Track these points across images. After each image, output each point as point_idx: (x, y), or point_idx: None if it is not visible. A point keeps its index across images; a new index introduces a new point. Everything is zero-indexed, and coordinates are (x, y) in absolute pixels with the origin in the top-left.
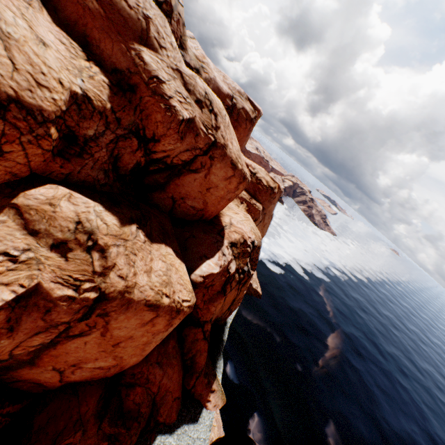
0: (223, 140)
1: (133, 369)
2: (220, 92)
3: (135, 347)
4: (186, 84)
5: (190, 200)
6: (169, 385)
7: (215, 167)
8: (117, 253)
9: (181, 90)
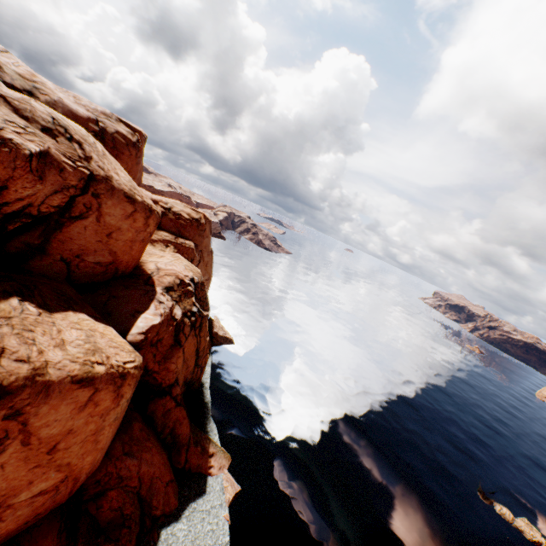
0: (103, 172)
1: (94, 477)
2: (77, 116)
3: (82, 442)
4: (18, 110)
5: (90, 256)
6: (153, 471)
7: (106, 206)
8: (2, 335)
9: (14, 118)
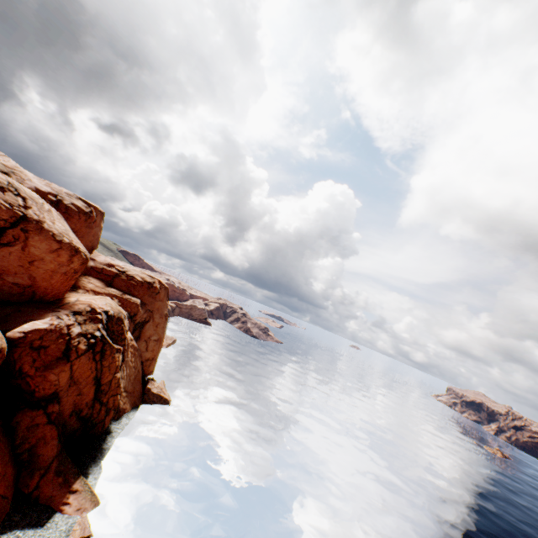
0: (38, 217)
1: None
2: (40, 190)
3: None
4: None
5: (10, 276)
6: None
7: (33, 239)
8: None
9: None
